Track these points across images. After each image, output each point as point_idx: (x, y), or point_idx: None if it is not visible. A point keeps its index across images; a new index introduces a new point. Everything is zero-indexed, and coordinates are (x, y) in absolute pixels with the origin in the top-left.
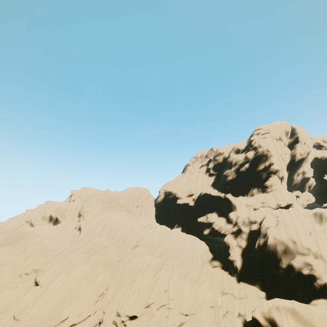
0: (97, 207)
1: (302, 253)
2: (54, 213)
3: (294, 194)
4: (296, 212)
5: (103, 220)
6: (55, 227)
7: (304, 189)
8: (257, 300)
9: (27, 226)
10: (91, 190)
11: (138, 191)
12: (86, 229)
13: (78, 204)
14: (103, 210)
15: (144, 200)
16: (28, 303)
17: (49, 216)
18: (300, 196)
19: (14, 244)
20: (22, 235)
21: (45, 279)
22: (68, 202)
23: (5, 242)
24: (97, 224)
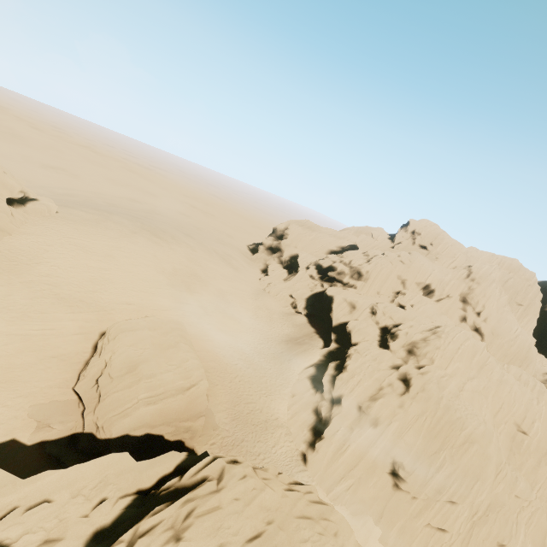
0: (494, 303)
1: None
2: (435, 284)
3: None
4: None
5: (516, 339)
6: (438, 307)
7: None
8: None
9: (399, 284)
10: (446, 238)
11: (523, 275)
12: (496, 342)
13: (457, 277)
14: (502, 312)
15: (532, 298)
16: (537, 457)
17: (426, 284)
18: None
19: (485, 369)
20: (486, 357)
21: (540, 437)
22: (410, 242)
23: (479, 365)
24: (509, 341)
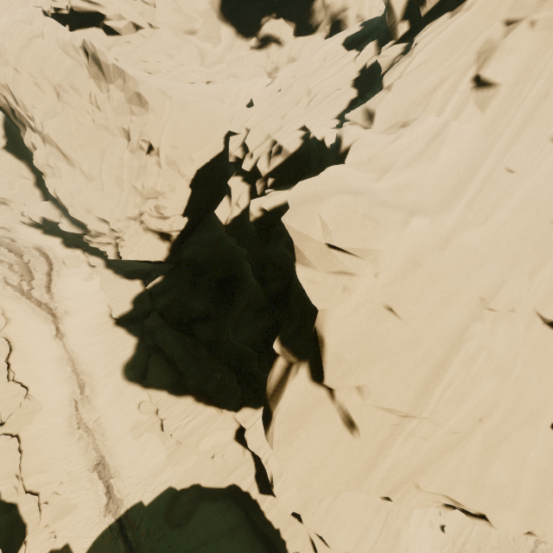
0: None
1: (30, 126)
2: None
3: (265, 28)
4: (53, 35)
5: None
6: None
7: (316, 26)
8: (15, 178)
9: None
10: None
11: None
12: None
13: None
14: None
15: None
16: None
17: None
18: (289, 43)
19: None
20: None
21: None
22: None
23: None
24: None
